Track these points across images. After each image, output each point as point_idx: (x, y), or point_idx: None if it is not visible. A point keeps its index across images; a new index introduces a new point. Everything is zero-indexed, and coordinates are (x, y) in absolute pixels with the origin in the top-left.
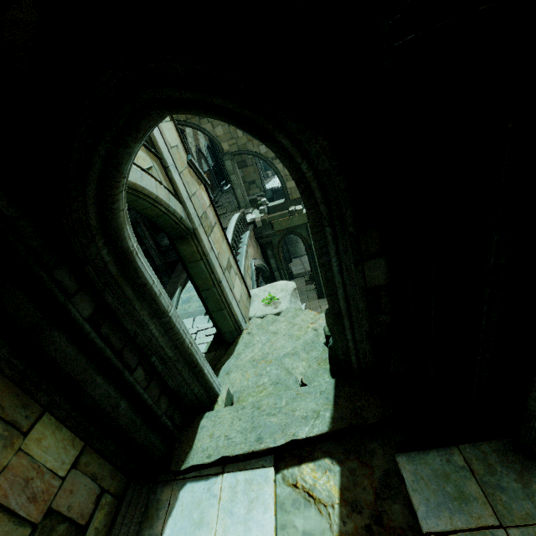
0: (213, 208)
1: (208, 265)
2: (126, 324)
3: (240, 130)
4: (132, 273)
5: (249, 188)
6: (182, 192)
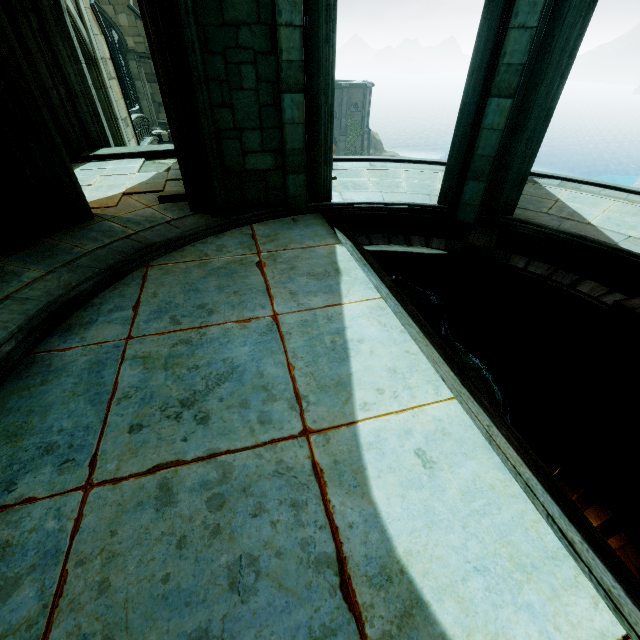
0: (113, 64)
1: (107, 98)
2: (56, 53)
3: None
4: (62, 22)
5: (159, 111)
6: (86, 21)
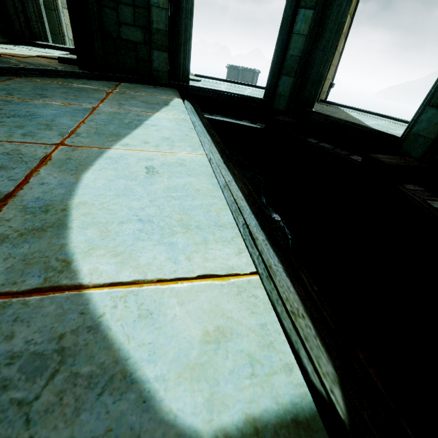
0: None
1: (59, 18)
2: None
3: None
4: None
5: None
6: None
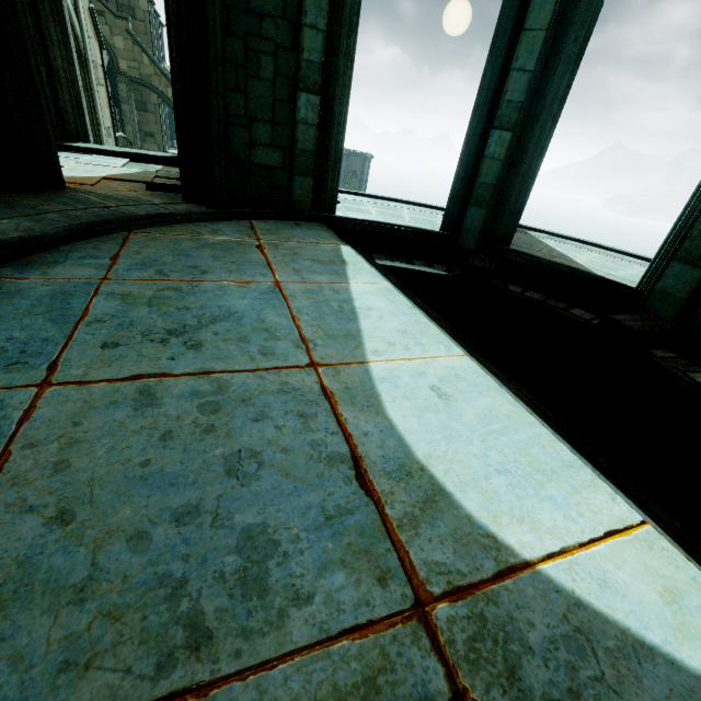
0: (103, 72)
1: (92, 100)
2: (45, 33)
3: (148, 56)
4: (58, 5)
5: (144, 140)
6: (83, 19)
